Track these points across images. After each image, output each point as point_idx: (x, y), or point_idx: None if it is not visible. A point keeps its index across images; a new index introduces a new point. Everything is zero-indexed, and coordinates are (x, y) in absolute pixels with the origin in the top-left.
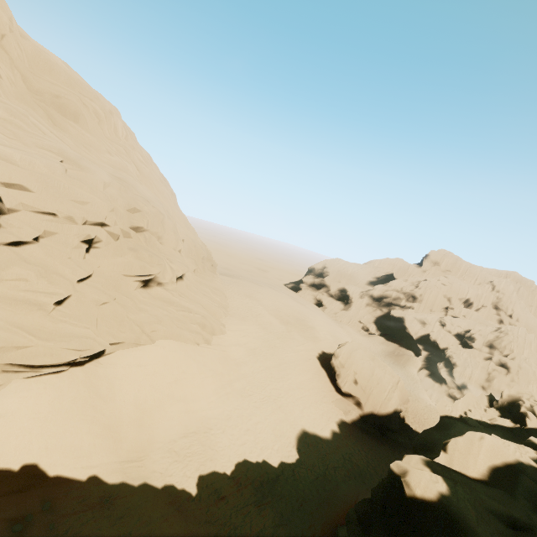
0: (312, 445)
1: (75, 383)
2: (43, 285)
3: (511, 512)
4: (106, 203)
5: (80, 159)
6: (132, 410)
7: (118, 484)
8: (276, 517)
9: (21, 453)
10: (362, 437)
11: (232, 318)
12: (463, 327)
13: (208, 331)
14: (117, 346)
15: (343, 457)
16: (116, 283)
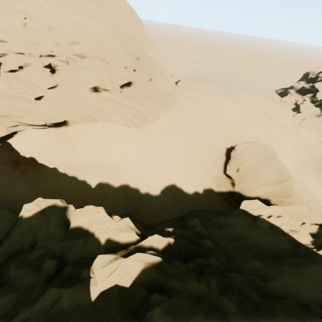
0: (174, 192)
1: (52, 134)
2: (28, 91)
3: (39, 242)
4: (48, 41)
5: (36, 14)
6: (81, 150)
7: (63, 173)
8: (124, 210)
9: (29, 153)
10: (219, 202)
11: (170, 114)
12: None
13: (141, 120)
14: (75, 121)
15: (190, 205)
16: (73, 89)
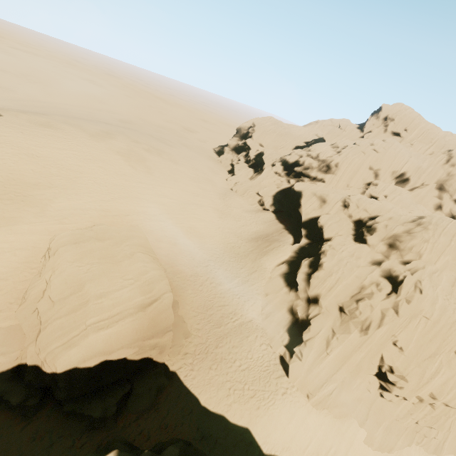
0: None
1: None
2: None
3: None
4: None
5: None
6: None
7: None
8: None
9: None
10: None
11: None
12: (371, 212)
13: None
14: None
15: None
16: None
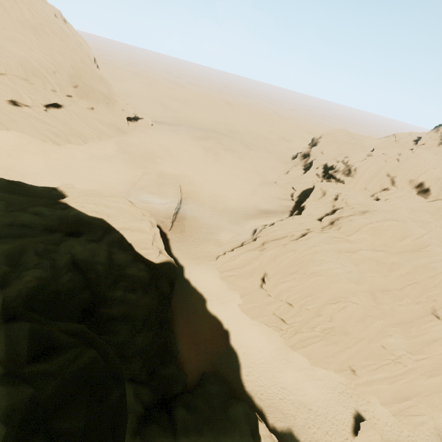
0: None
1: None
2: None
3: None
4: None
5: None
6: None
7: None
8: None
9: None
10: None
11: (104, 142)
12: (348, 204)
13: (64, 140)
14: None
15: None
16: None
